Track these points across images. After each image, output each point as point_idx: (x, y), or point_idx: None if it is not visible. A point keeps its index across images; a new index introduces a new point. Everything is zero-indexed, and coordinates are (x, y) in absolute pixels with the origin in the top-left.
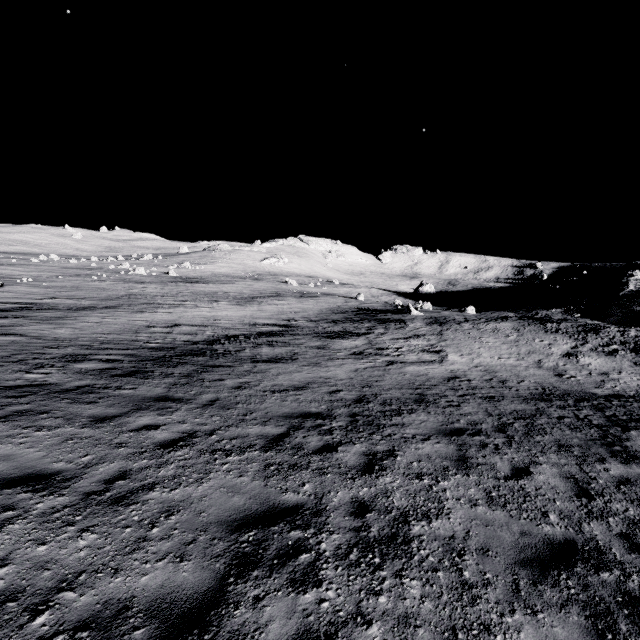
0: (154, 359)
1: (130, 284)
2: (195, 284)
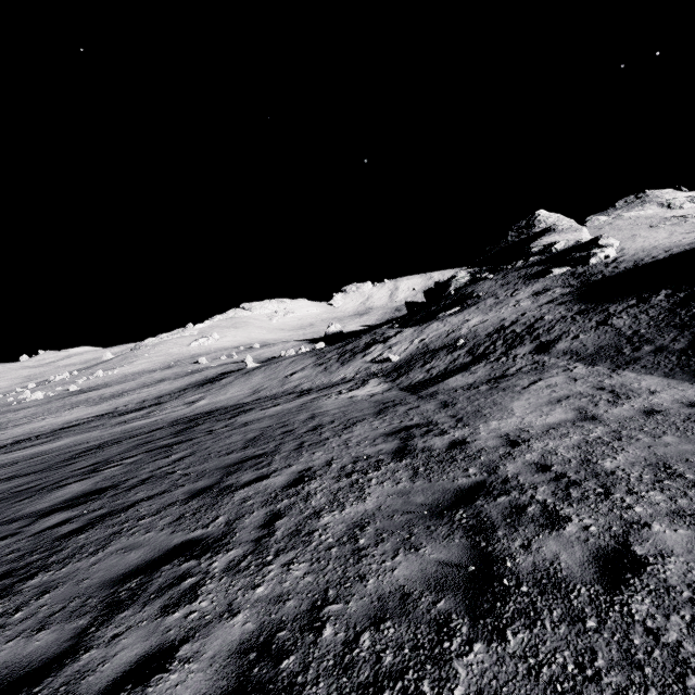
0: None
1: (5, 415)
2: (84, 394)
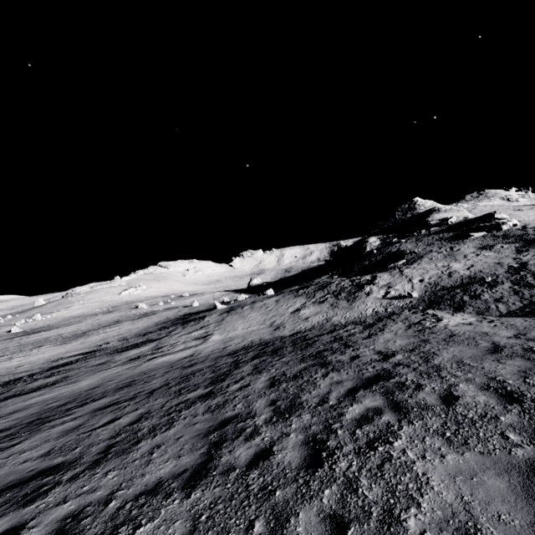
0: None
1: None
2: (34, 334)
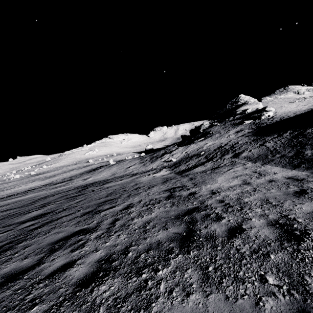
0: None
1: (2, 185)
2: (37, 176)
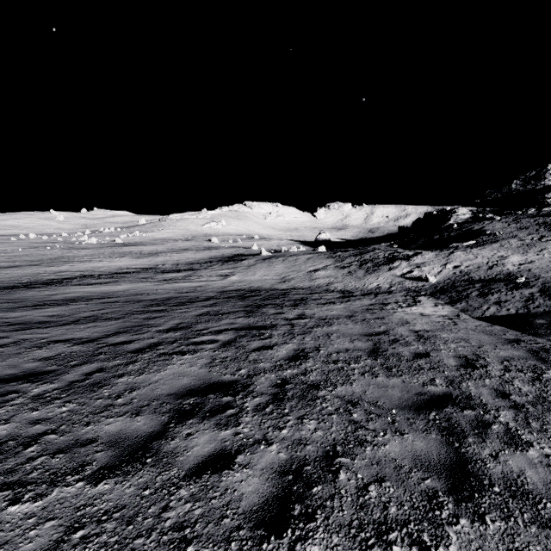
0: (8, 287)
1: (71, 250)
2: (126, 247)
